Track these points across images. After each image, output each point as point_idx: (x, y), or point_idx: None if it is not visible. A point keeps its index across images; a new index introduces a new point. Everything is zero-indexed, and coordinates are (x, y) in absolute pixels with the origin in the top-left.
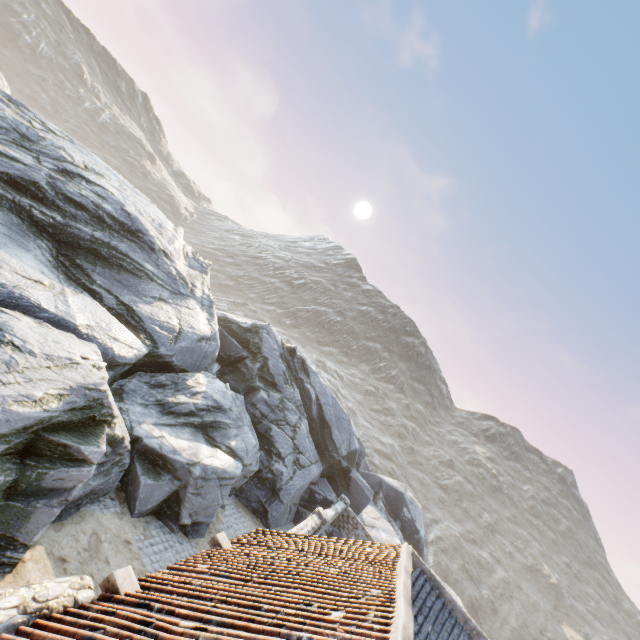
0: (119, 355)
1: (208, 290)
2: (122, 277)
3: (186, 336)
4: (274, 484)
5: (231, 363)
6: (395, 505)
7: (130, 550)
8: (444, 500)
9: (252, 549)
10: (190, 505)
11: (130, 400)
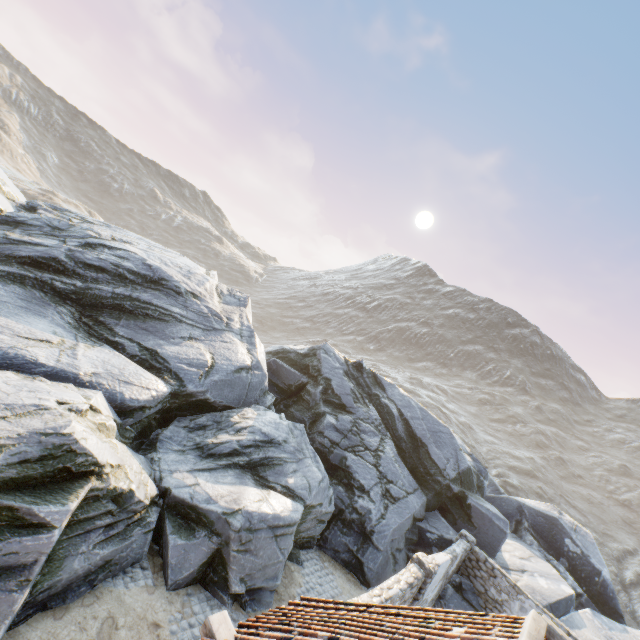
0: (130, 398)
1: (247, 321)
2: (148, 325)
3: (220, 369)
4: (363, 526)
5: (294, 393)
6: (550, 536)
7: (158, 637)
8: (632, 521)
9: (259, 639)
10: (238, 567)
11: (164, 448)
